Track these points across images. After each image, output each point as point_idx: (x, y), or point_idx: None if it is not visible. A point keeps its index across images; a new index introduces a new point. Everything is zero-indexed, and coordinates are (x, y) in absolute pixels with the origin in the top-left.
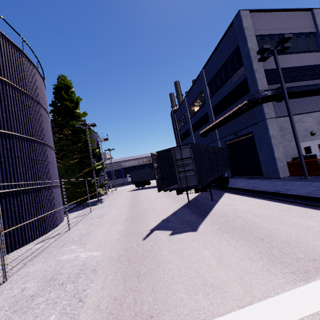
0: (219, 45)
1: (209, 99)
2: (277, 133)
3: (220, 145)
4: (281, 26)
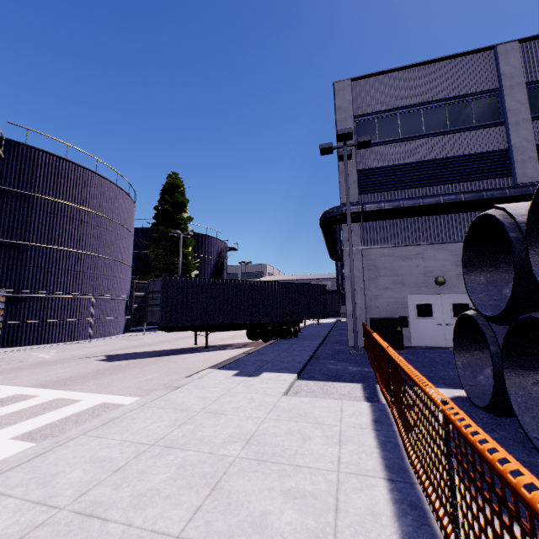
0: None
1: None
2: (359, 273)
3: None
4: (414, 91)
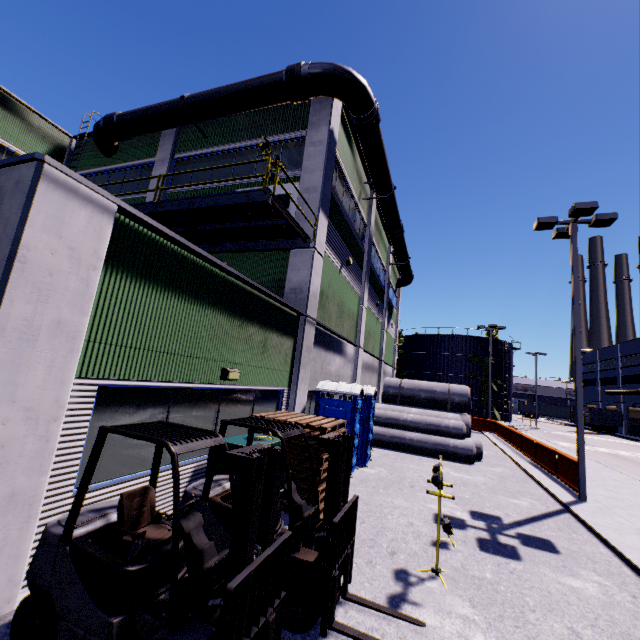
0: (632, 340)
1: (619, 368)
2: None
3: (622, 407)
4: None
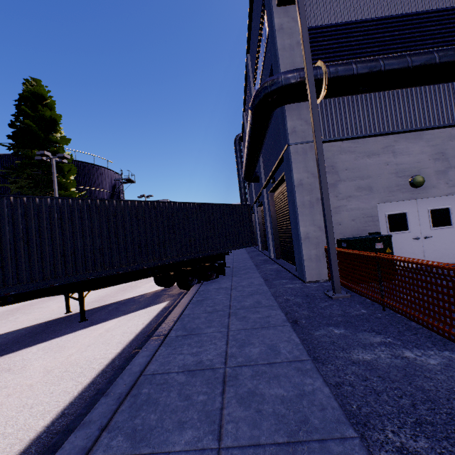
0: None
1: None
2: (314, 178)
3: (266, 198)
4: None
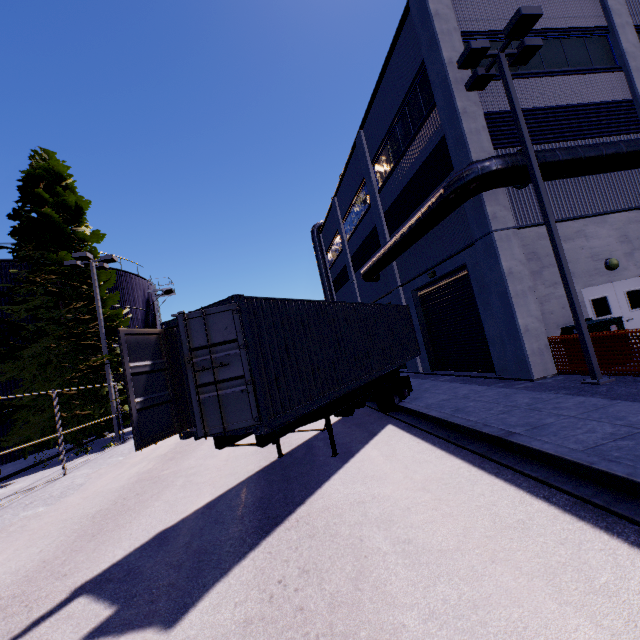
0: (387, 67)
1: (376, 195)
2: (522, 265)
3: (404, 298)
4: None
